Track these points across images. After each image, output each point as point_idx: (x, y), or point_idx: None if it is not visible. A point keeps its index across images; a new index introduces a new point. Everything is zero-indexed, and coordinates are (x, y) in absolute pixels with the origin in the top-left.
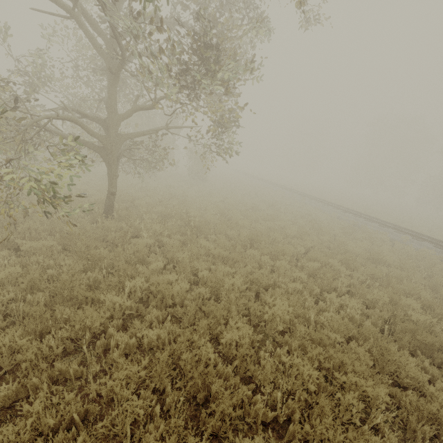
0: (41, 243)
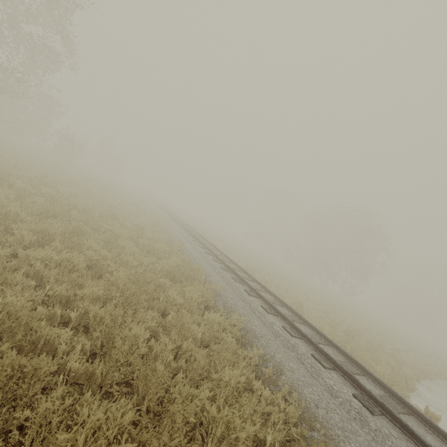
0: None
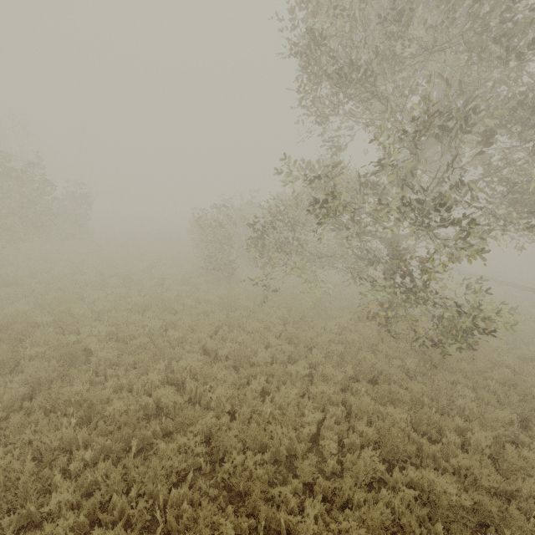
0: (412, 362)
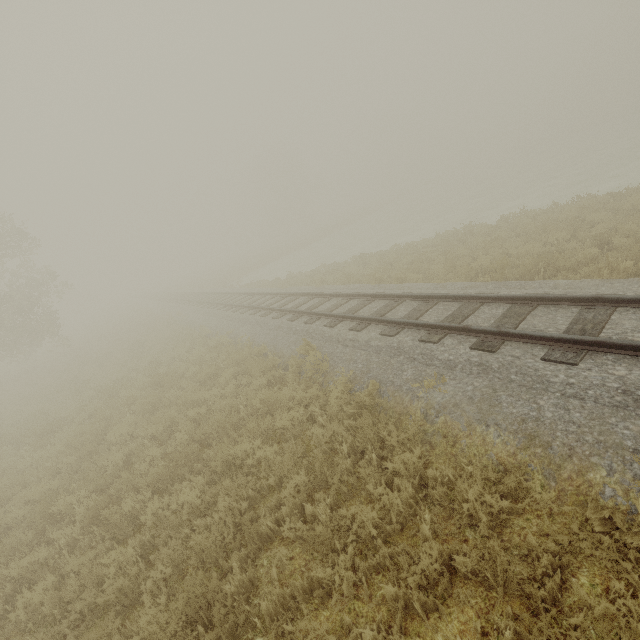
0: None
